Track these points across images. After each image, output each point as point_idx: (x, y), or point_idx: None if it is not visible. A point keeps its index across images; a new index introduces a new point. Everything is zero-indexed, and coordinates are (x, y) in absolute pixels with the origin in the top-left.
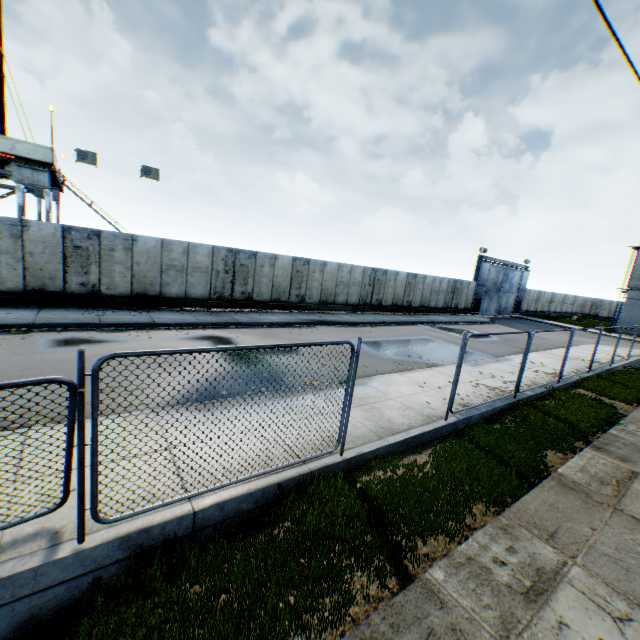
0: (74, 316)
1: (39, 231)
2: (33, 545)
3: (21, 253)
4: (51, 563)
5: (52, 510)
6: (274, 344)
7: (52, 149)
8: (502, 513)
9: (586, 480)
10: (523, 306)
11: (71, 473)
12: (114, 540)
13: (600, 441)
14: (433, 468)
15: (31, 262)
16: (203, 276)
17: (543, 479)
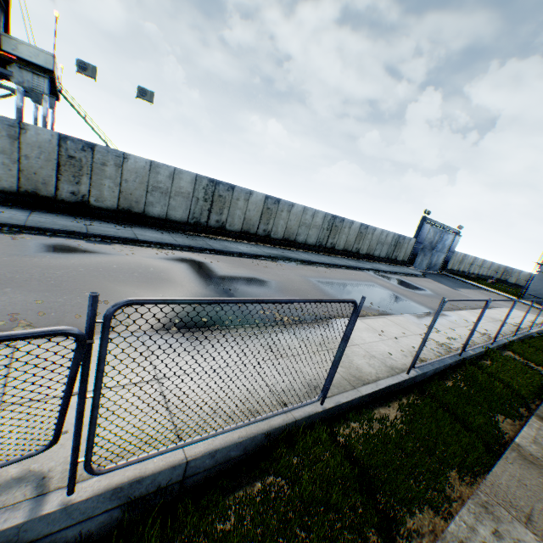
0: (63, 222)
1: (36, 136)
2: (17, 493)
3: (17, 155)
4: (36, 519)
5: (39, 452)
6: (290, 299)
7: (53, 56)
8: (478, 487)
9: (541, 453)
10: (449, 265)
11: (65, 419)
12: (105, 492)
13: (541, 410)
14: (403, 424)
15: (26, 165)
16: (184, 201)
17: (500, 446)
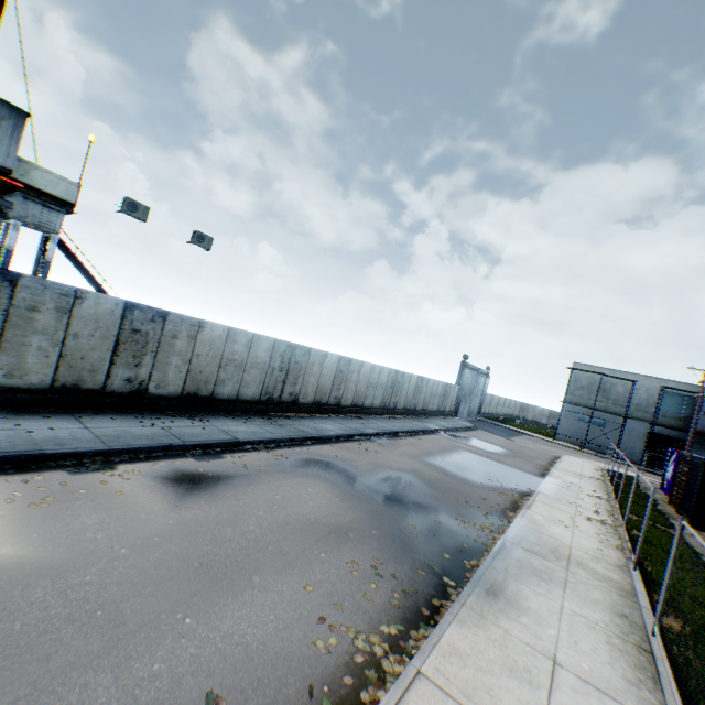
0: (138, 431)
1: (94, 306)
2: None
3: (61, 334)
4: None
5: None
6: None
7: (79, 186)
8: None
9: None
10: (482, 408)
11: None
12: None
13: None
14: (693, 632)
15: (71, 347)
16: (259, 373)
17: None
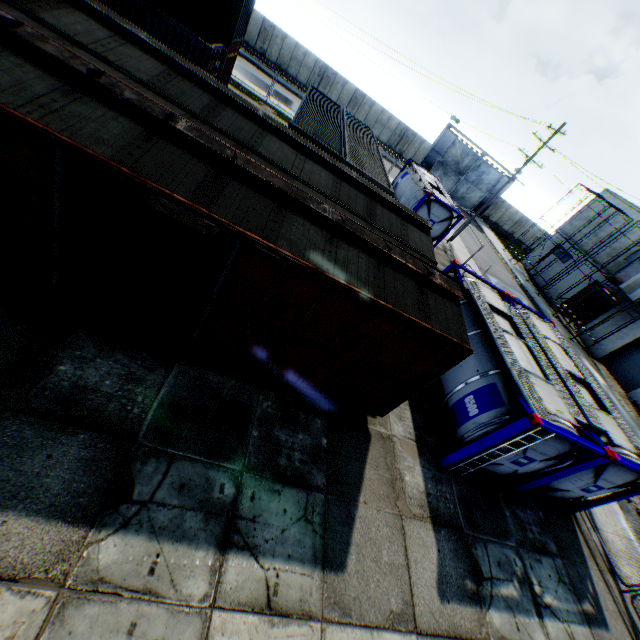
0: None
1: None
2: None
3: None
4: None
5: None
6: None
7: None
8: None
9: None
10: (493, 216)
11: None
12: None
13: None
14: None
15: None
16: None
17: None
